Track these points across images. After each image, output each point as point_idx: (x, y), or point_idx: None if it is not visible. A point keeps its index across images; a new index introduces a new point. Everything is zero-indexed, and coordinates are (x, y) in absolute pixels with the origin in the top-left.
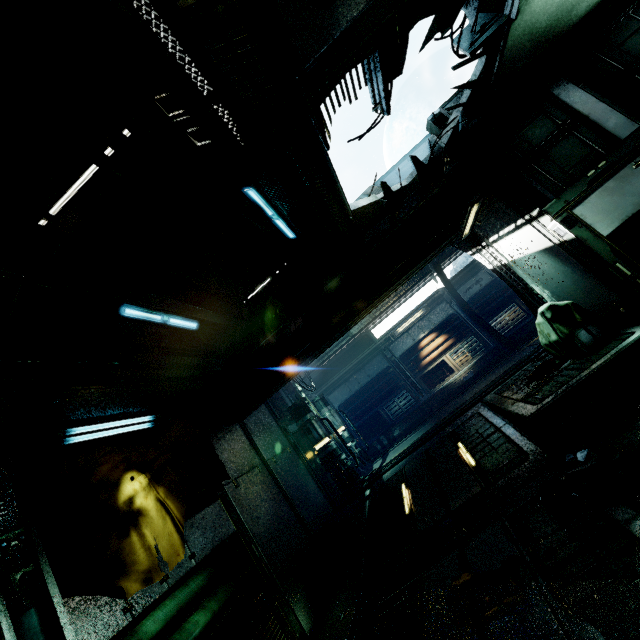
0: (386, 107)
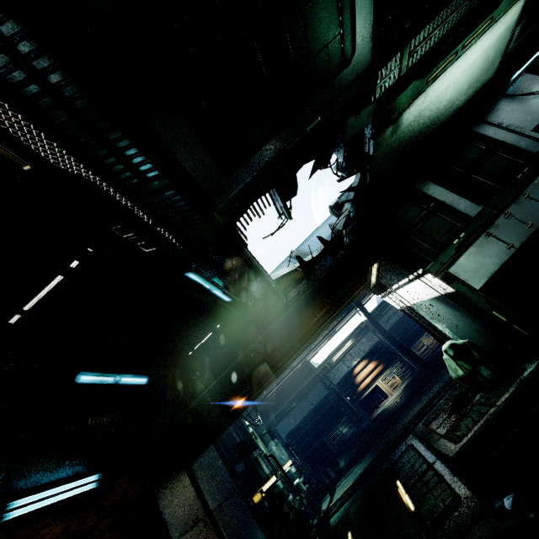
0: (288, 215)
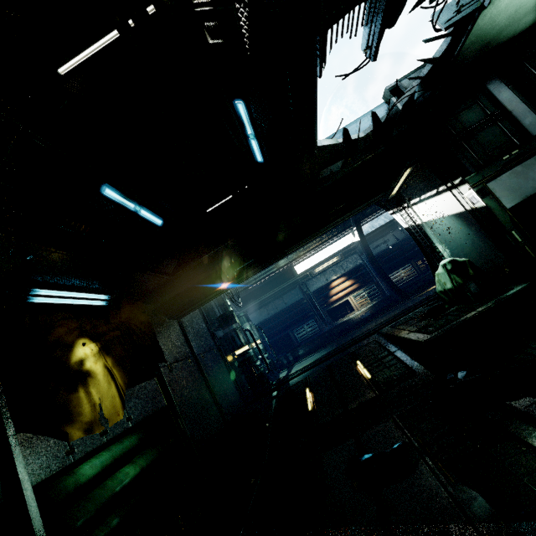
0: (374, 52)
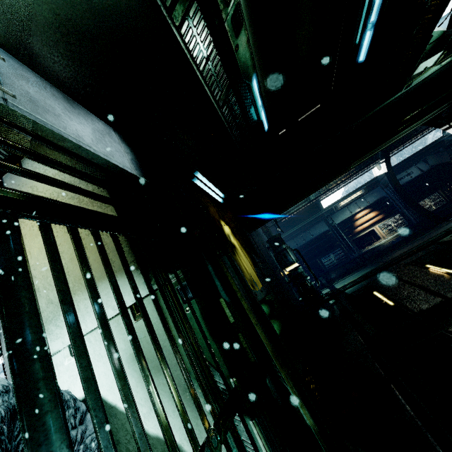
0: None
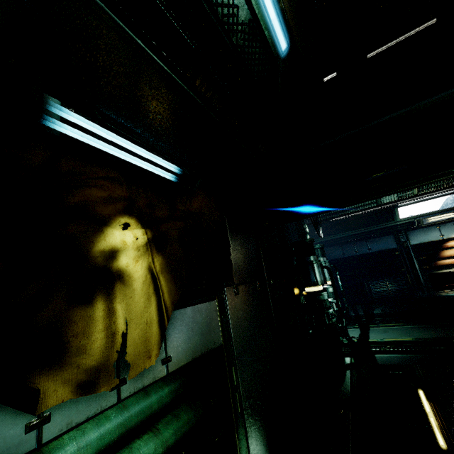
0: None
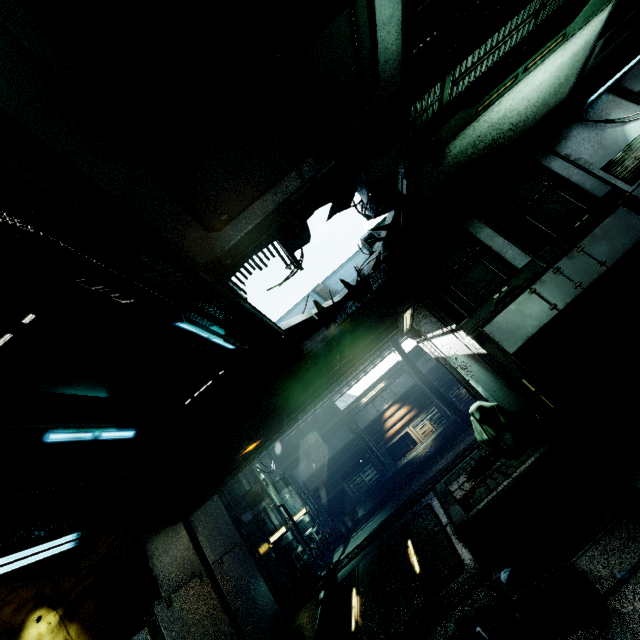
0: (298, 266)
